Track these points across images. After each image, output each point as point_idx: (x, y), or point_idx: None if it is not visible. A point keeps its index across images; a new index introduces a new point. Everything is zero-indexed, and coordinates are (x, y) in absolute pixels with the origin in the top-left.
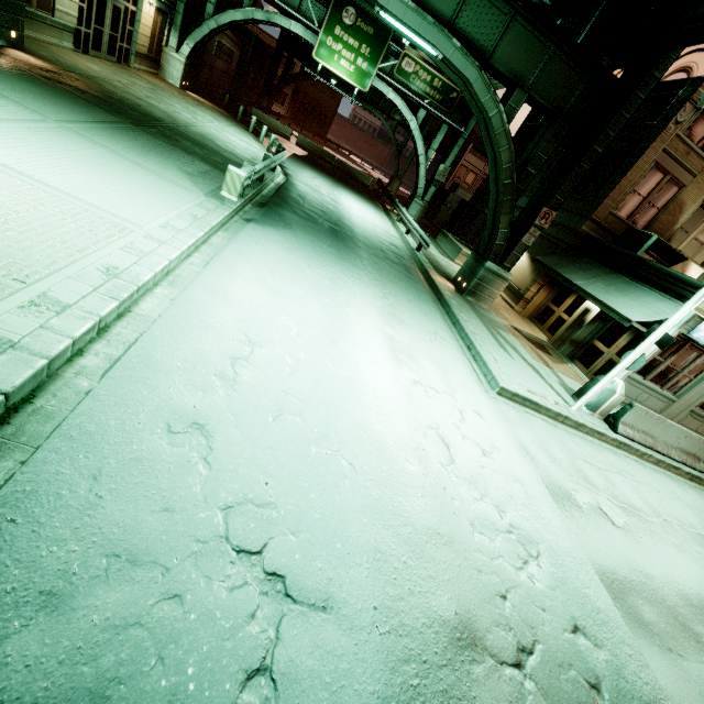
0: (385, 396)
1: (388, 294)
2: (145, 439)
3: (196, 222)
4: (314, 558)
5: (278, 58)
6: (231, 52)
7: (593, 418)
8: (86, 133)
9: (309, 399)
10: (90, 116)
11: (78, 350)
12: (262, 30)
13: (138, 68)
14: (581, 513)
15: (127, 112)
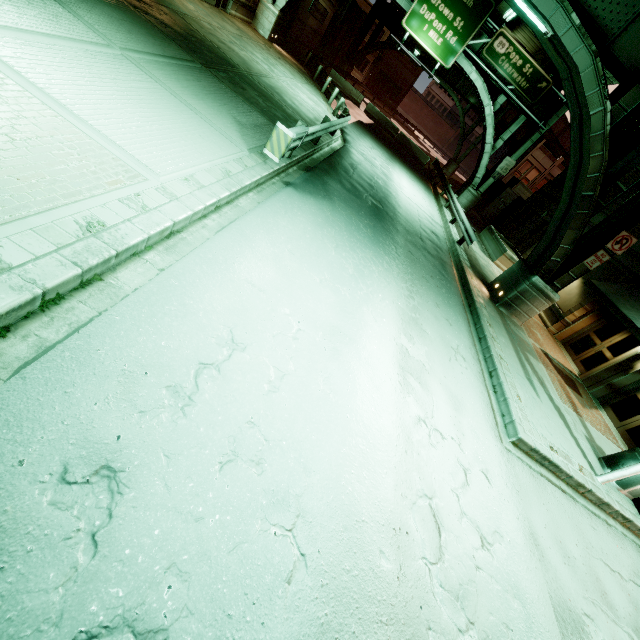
0: (377, 439)
1: (415, 292)
2: (18, 491)
3: (225, 179)
4: None
5: (369, 24)
6: (325, 12)
7: (620, 495)
8: (147, 65)
9: (279, 437)
10: (162, 49)
11: (3, 327)
12: None
13: (233, 15)
14: None
15: (202, 52)
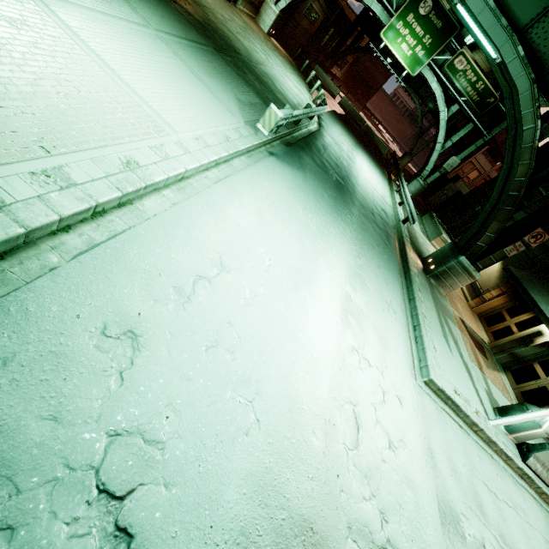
0: (320, 355)
1: (362, 254)
2: (76, 334)
3: (225, 143)
4: (173, 521)
5: (352, 31)
6: (317, 16)
7: (507, 439)
8: (174, 45)
9: (248, 338)
10: (185, 33)
11: (67, 225)
12: (348, 5)
13: (241, 10)
14: (463, 546)
15: (215, 39)
